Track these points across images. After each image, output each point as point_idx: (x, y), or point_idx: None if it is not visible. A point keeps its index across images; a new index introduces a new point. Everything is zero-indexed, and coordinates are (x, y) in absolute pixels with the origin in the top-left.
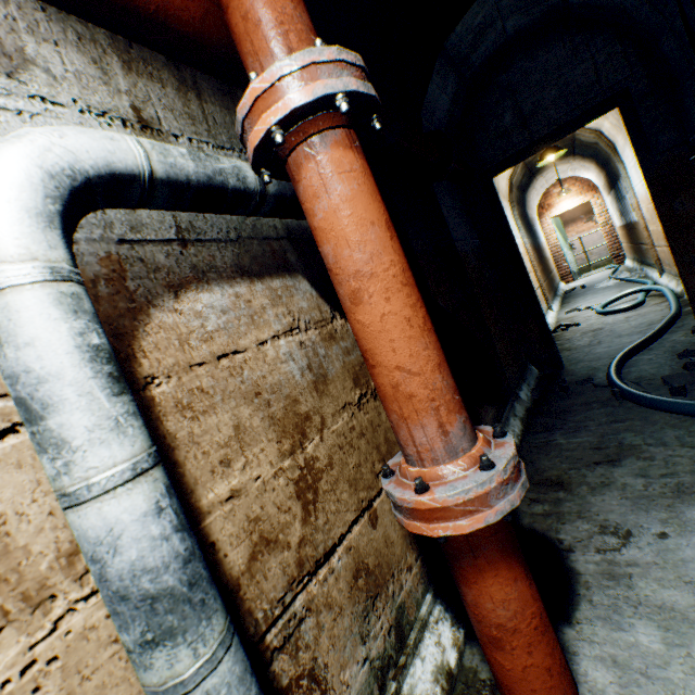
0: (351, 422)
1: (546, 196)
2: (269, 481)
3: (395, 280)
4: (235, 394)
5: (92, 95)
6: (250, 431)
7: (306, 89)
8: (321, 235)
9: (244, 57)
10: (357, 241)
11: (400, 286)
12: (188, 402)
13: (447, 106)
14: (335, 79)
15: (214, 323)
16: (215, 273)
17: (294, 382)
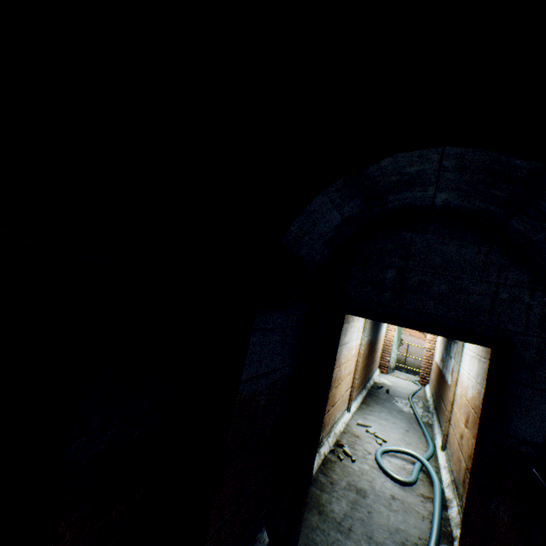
0: None
1: None
2: None
3: None
4: None
5: None
6: None
7: None
8: None
9: None
10: None
11: None
12: None
13: (339, 225)
14: None
15: None
16: None
17: None
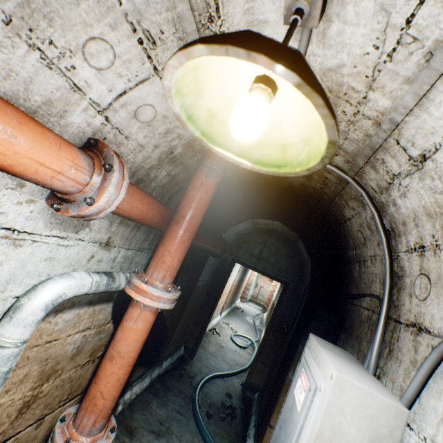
0: (72, 374)
1: None
2: (16, 401)
3: (128, 362)
4: (39, 359)
5: (99, 234)
6: (29, 376)
7: (153, 301)
8: (123, 328)
9: (155, 258)
10: (129, 343)
11: (128, 365)
12: (19, 362)
13: (242, 229)
14: (163, 303)
15: (59, 326)
16: (79, 304)
17: (66, 354)
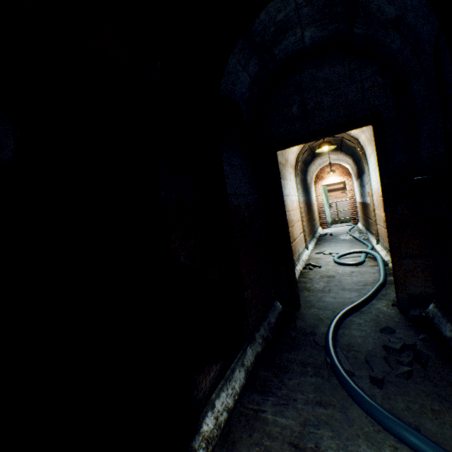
0: None
1: (321, 171)
2: None
3: None
4: None
5: None
6: None
7: None
8: None
9: None
10: None
11: None
12: None
13: (250, 85)
14: None
15: None
16: None
17: None
